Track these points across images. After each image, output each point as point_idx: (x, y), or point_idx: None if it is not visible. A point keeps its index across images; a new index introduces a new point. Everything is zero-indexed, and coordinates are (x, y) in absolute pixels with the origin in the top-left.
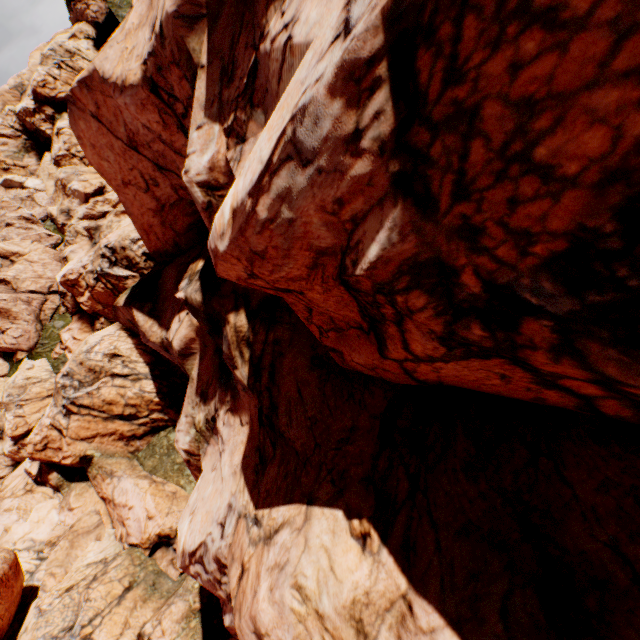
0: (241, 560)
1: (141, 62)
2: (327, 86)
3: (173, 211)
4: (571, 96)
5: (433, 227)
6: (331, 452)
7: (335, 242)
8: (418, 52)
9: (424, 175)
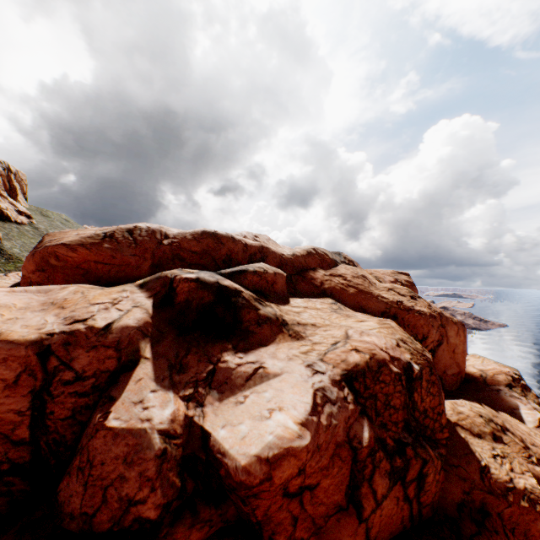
0: None
1: (41, 331)
2: (330, 383)
3: None
4: (392, 393)
5: (373, 425)
6: None
7: (342, 438)
8: (353, 381)
9: (366, 410)
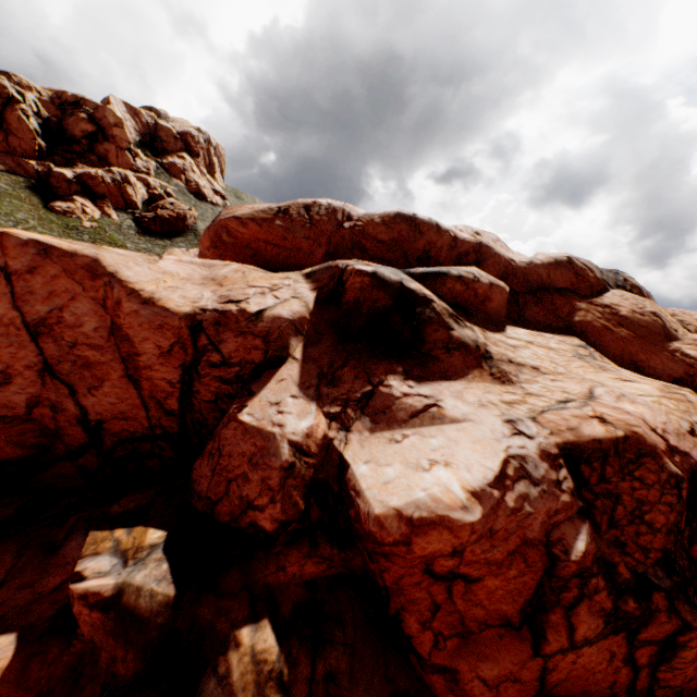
0: None
1: (195, 304)
2: (537, 454)
3: None
4: (652, 503)
5: (598, 538)
6: None
7: (536, 535)
8: (581, 464)
9: (591, 511)
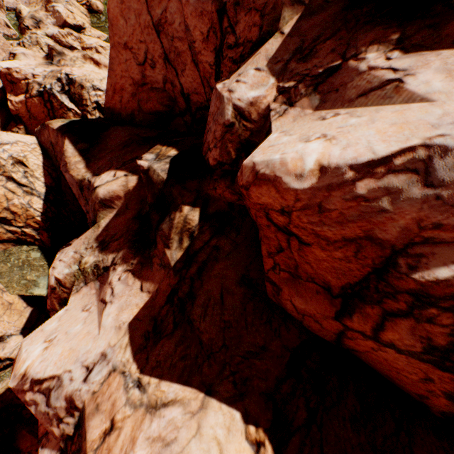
0: (111, 415)
1: None
2: None
3: (151, 93)
4: None
5: None
6: (238, 357)
7: (391, 239)
8: None
9: None
